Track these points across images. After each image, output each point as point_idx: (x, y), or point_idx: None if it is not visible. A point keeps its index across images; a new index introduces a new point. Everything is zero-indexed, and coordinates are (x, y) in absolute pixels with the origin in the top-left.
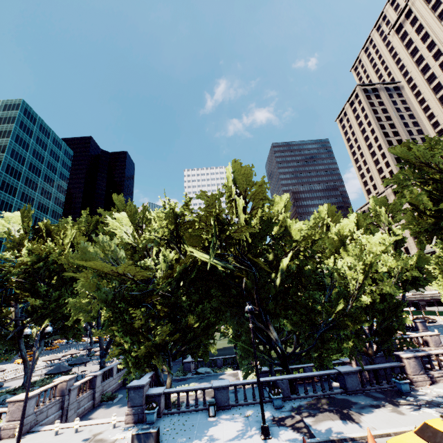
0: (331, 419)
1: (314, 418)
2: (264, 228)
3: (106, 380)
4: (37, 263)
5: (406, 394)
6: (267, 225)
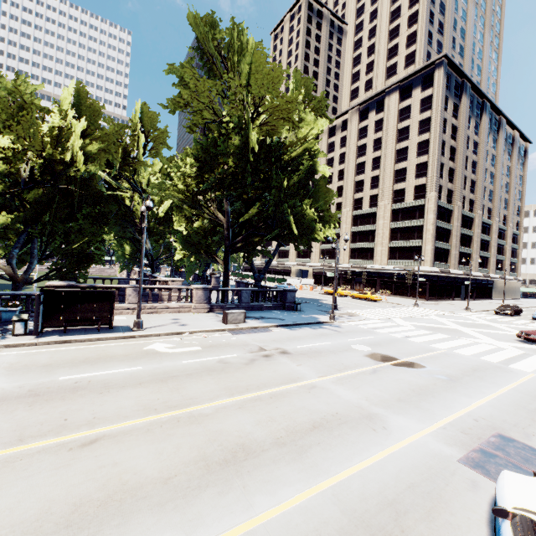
0: None
1: None
2: None
3: None
4: None
5: (6, 323)
6: None
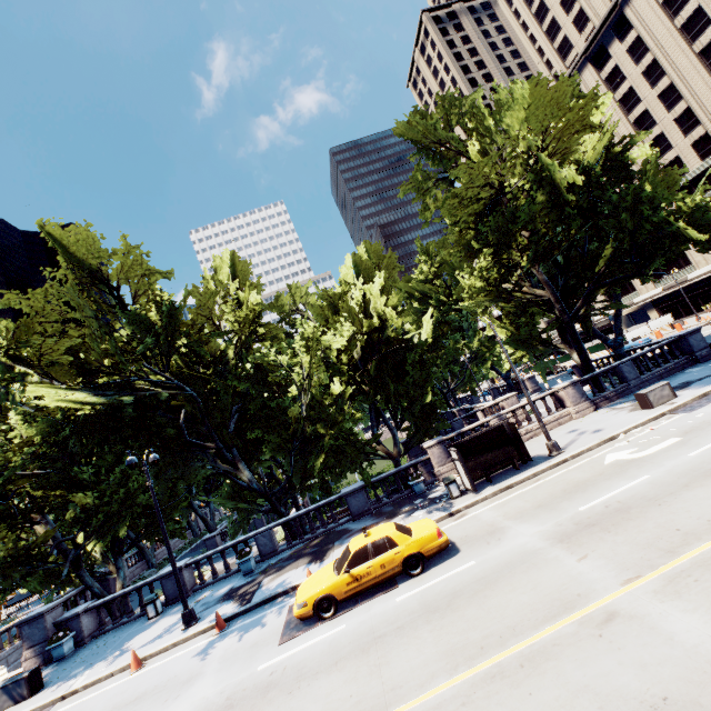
0: (296, 567)
1: (278, 573)
2: (170, 323)
3: None
4: None
5: (421, 496)
6: (172, 316)
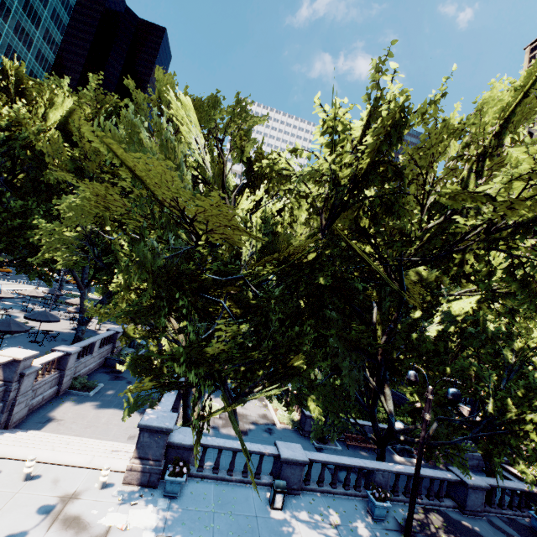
0: None
1: None
2: None
3: (81, 357)
4: None
5: None
6: None
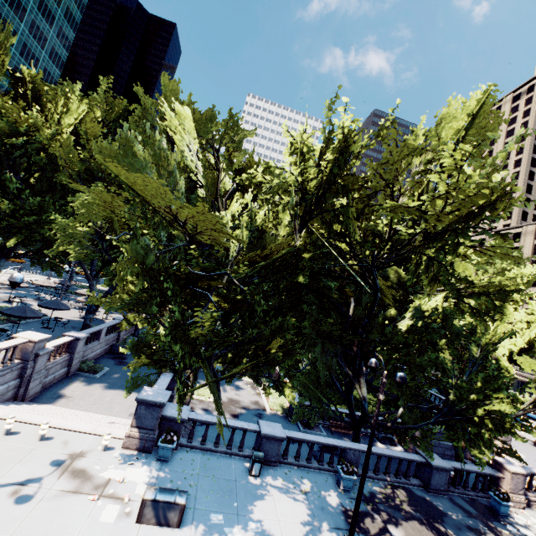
0: None
1: (402, 530)
2: None
3: (89, 343)
4: (8, 138)
5: (502, 517)
6: None
